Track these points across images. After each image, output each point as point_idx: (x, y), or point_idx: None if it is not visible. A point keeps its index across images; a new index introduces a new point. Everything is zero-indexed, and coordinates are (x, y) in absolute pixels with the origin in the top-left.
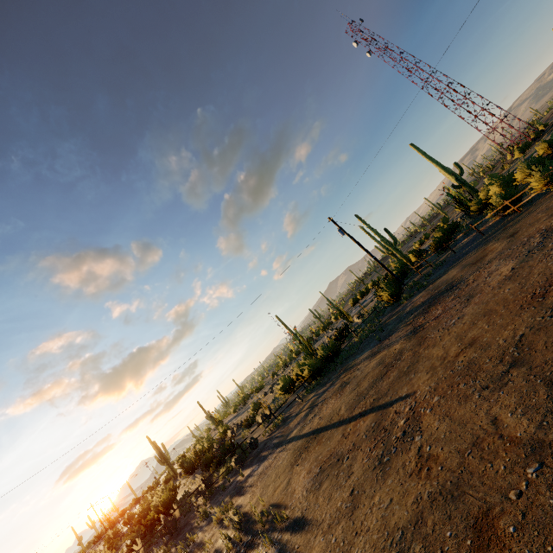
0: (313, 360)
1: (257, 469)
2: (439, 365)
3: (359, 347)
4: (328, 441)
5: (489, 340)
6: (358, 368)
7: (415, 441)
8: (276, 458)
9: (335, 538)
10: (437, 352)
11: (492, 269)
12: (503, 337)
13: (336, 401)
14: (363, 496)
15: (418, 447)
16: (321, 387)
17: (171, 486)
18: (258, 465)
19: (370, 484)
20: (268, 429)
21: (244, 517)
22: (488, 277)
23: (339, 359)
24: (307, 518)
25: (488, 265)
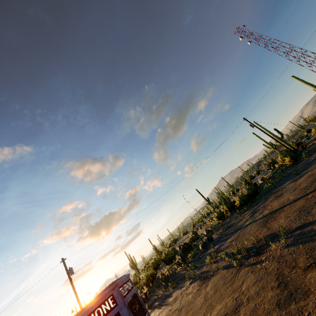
0: (241, 196)
1: (225, 242)
2: None
3: (276, 185)
4: (292, 207)
5: None
6: (286, 187)
7: None
8: (240, 233)
9: None
10: None
11: None
12: None
13: (279, 200)
14: None
15: None
16: (253, 207)
17: (148, 272)
18: (224, 241)
19: None
20: (216, 233)
21: (237, 251)
22: None
23: (262, 192)
24: (310, 221)
25: None
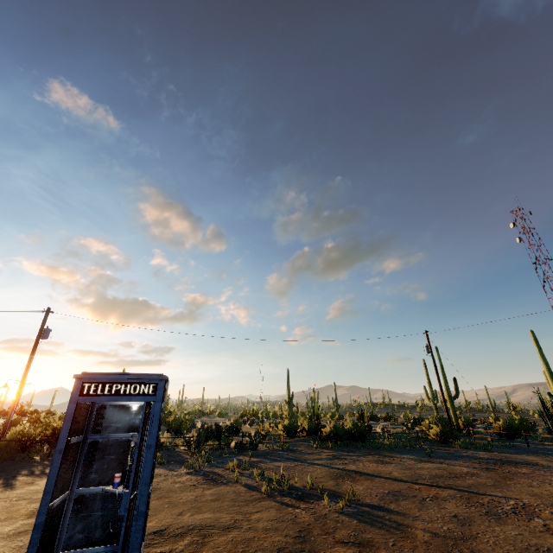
0: (338, 426)
1: (271, 462)
2: (547, 497)
3: (393, 449)
4: (386, 483)
5: None
6: (401, 460)
7: (535, 520)
8: (298, 466)
9: (448, 528)
10: (539, 490)
11: None
12: None
13: (380, 466)
14: (473, 522)
15: (543, 524)
16: (342, 451)
17: None
18: (270, 460)
19: (480, 520)
20: (268, 445)
21: (278, 480)
22: None
23: (368, 443)
24: (389, 508)
25: None
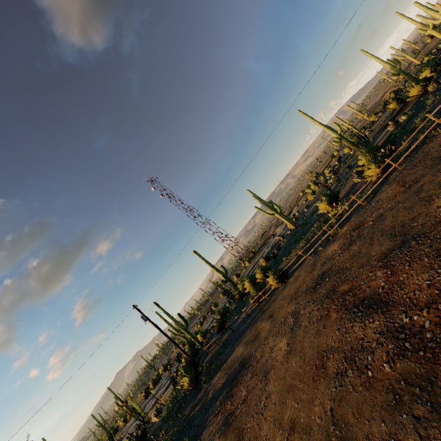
0: None
1: None
2: None
3: None
4: None
5: (306, 419)
6: None
7: None
8: None
9: None
10: None
11: (271, 344)
12: (317, 414)
13: None
14: None
15: None
16: None
17: None
18: None
19: None
20: None
21: None
22: (272, 352)
23: None
24: None
25: (266, 341)
